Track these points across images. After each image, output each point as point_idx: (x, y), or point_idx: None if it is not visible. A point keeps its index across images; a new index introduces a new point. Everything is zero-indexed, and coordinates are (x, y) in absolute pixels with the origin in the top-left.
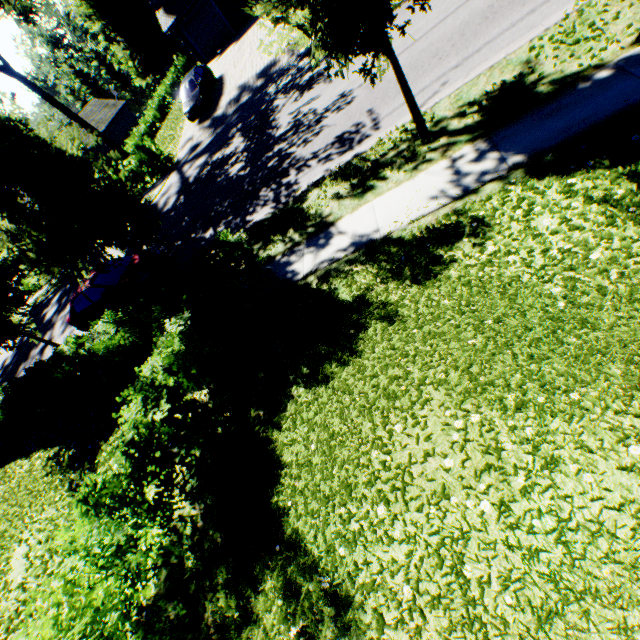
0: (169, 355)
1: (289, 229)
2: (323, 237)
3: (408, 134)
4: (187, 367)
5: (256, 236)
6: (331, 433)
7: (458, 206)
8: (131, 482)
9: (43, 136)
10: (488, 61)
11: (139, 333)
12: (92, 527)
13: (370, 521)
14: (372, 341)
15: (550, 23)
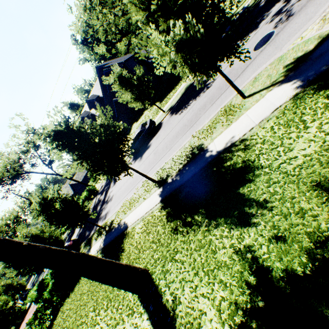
0: (49, 289)
1: (89, 244)
2: (89, 251)
3: (105, 225)
4: (52, 292)
5: (87, 242)
6: (63, 310)
7: (96, 254)
8: (34, 319)
9: (44, 228)
10: (118, 207)
11: (53, 278)
12: (26, 327)
13: (56, 328)
14: (76, 288)
15: (121, 205)
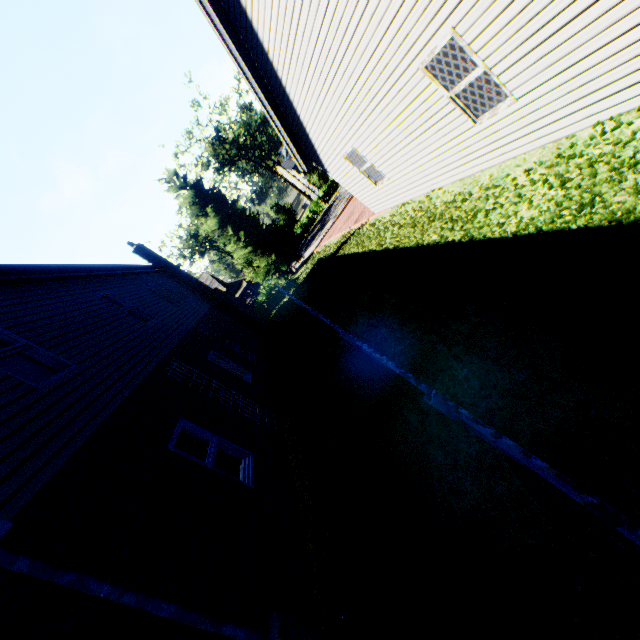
0: None
1: None
2: None
3: None
4: None
5: None
6: None
7: None
8: None
9: None
10: None
11: None
12: None
13: None
14: None
15: None
